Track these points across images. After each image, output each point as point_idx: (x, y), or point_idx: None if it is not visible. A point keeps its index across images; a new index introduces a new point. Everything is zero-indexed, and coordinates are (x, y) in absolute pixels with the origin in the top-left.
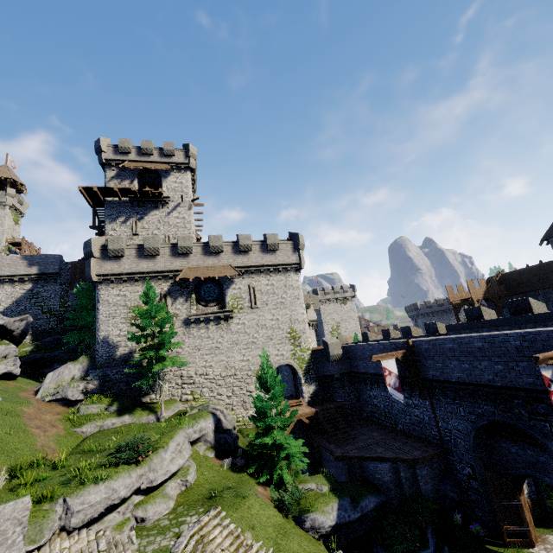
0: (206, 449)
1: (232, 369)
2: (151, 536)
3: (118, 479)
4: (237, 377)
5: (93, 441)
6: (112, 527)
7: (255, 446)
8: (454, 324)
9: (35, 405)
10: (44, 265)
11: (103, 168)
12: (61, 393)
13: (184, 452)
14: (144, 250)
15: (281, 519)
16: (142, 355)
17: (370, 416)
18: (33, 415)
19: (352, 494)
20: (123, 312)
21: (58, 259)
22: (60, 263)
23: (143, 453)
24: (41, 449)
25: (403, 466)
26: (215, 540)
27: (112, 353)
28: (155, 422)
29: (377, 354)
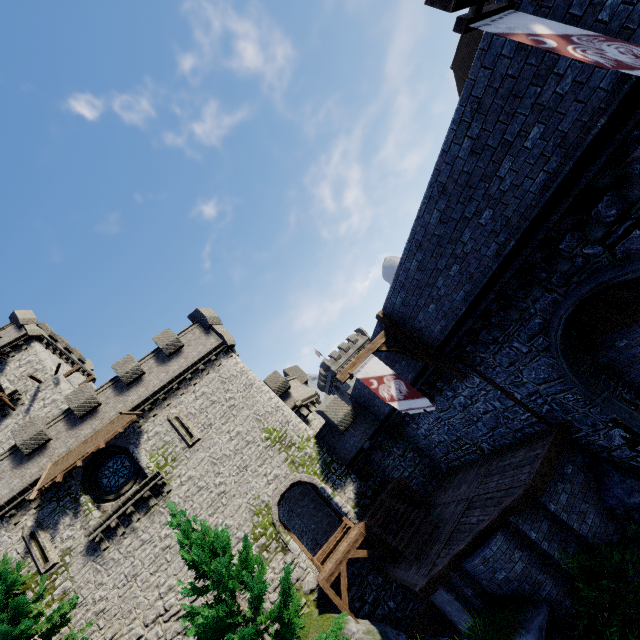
0: None
1: None
2: None
3: None
4: None
5: None
6: None
7: None
8: None
9: None
10: None
11: None
12: None
13: None
14: None
15: None
16: None
17: (448, 463)
18: None
19: None
20: None
21: None
22: None
23: None
24: None
25: (523, 517)
26: None
27: None
28: None
29: None
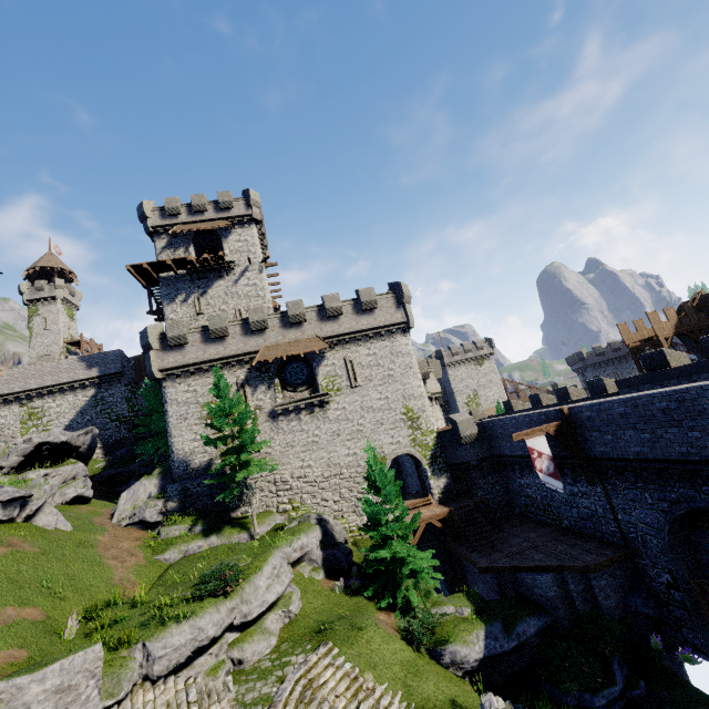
0: (311, 570)
1: (336, 467)
2: (250, 681)
3: (204, 615)
4: (343, 476)
5: (177, 569)
6: (205, 672)
7: (371, 562)
8: (628, 378)
9: (111, 532)
10: (104, 365)
11: (151, 238)
12: (138, 515)
13: (283, 576)
14: (210, 332)
15: (410, 654)
16: (222, 462)
17: (524, 511)
18: (109, 543)
19: (504, 617)
20: (196, 411)
21: (118, 356)
22: (121, 360)
23: (232, 582)
24: (120, 584)
25: (572, 576)
26: (327, 684)
27: (190, 462)
28: (247, 542)
29: (523, 430)
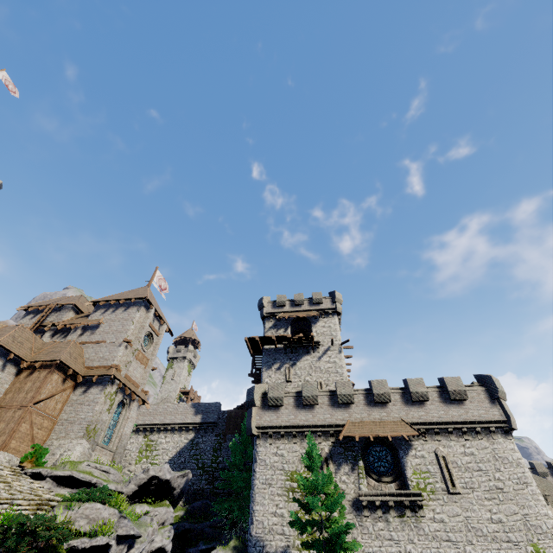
0: None
1: None
2: None
3: None
4: None
5: None
6: None
7: None
8: None
9: None
10: (206, 414)
11: (263, 320)
12: None
13: None
14: (302, 398)
15: None
16: None
17: None
18: None
19: None
20: (280, 478)
21: (218, 407)
22: (218, 411)
23: None
24: None
25: None
26: None
27: (267, 542)
28: None
29: None
